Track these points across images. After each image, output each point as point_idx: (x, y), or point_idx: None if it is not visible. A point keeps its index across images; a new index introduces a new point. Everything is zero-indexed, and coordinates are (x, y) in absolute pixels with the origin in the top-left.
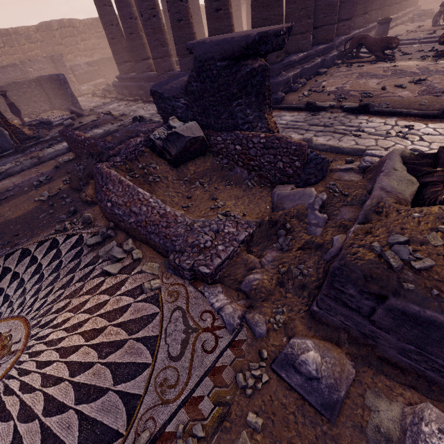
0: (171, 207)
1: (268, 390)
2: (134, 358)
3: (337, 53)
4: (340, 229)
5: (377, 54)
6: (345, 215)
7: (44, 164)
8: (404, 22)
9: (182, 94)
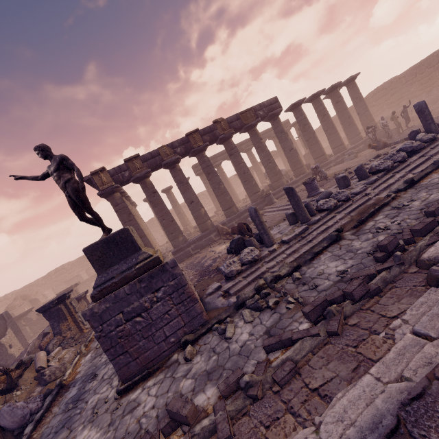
0: None
1: None
2: None
3: (215, 233)
4: None
5: (224, 236)
6: None
7: None
8: (340, 161)
9: None
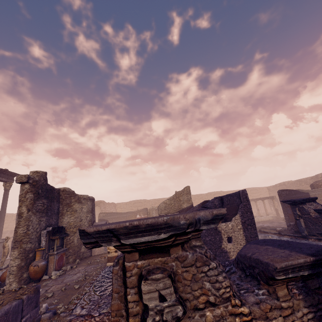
0: None
1: (56, 311)
2: (104, 292)
3: None
4: None
5: None
6: None
7: None
8: None
9: (236, 260)
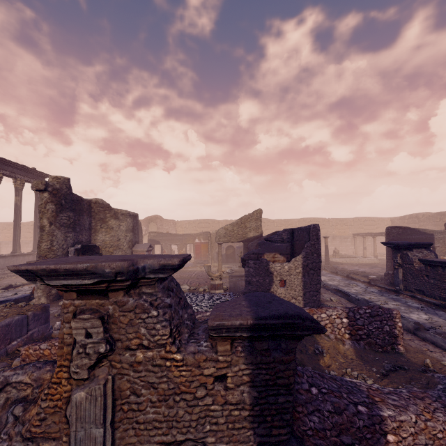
0: None
1: None
2: None
3: None
4: (15, 357)
5: None
6: (4, 364)
7: (405, 333)
8: None
9: None
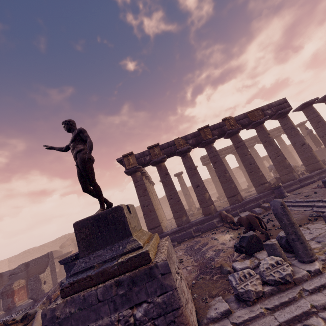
0: (38, 306)
1: None
2: None
3: (218, 219)
4: None
5: (228, 224)
6: None
7: None
8: None
9: None
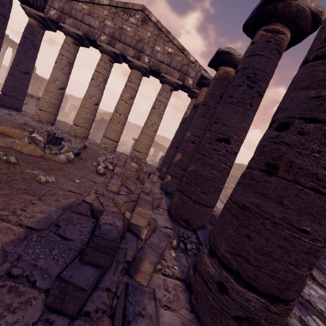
0: None
1: None
2: None
3: None
4: None
5: None
6: None
7: None
8: None
9: None
